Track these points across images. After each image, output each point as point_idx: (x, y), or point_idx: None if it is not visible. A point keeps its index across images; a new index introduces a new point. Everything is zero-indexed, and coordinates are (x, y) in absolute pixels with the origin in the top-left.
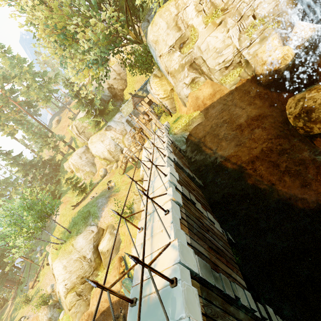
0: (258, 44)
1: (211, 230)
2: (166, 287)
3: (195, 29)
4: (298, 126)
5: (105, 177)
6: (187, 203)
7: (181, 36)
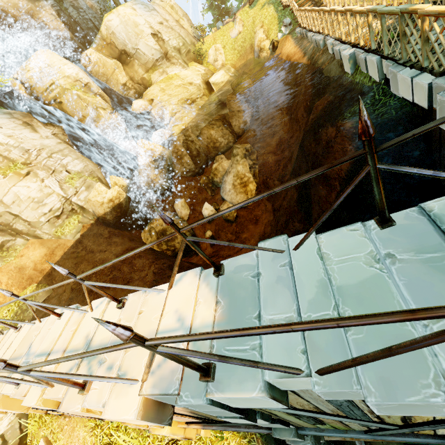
0: (86, 191)
1: None
2: (218, 286)
3: None
4: (164, 249)
5: None
6: None
7: None
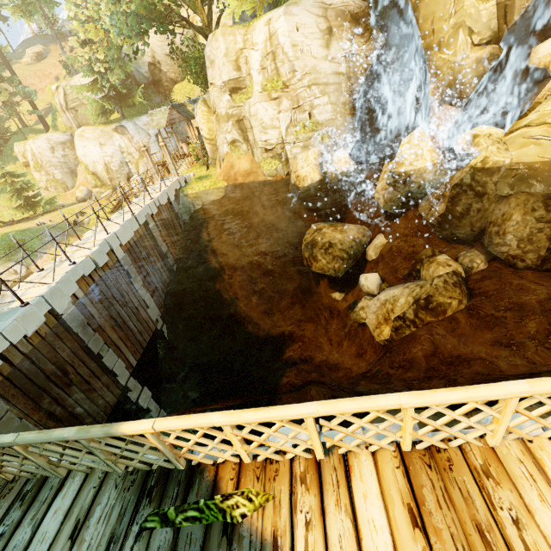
0: (302, 147)
1: (134, 309)
2: (18, 307)
3: (253, 84)
4: (305, 256)
5: (79, 203)
6: (118, 271)
7: (239, 79)
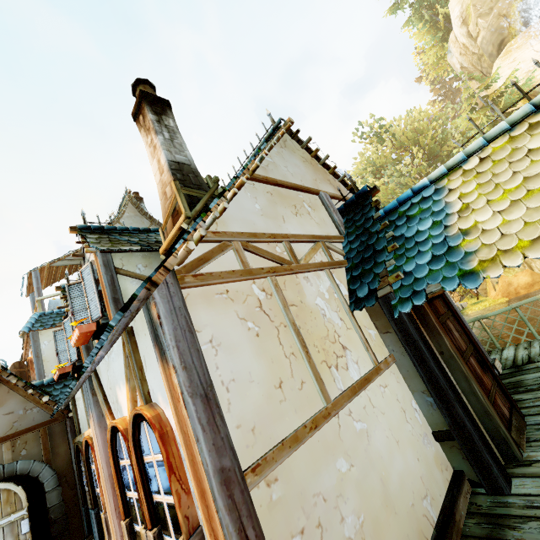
0: None
1: None
2: None
3: None
4: None
5: None
6: None
7: None
